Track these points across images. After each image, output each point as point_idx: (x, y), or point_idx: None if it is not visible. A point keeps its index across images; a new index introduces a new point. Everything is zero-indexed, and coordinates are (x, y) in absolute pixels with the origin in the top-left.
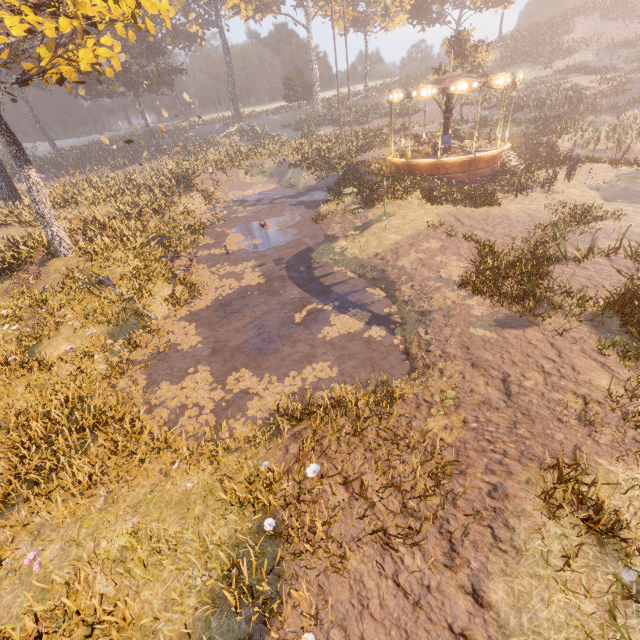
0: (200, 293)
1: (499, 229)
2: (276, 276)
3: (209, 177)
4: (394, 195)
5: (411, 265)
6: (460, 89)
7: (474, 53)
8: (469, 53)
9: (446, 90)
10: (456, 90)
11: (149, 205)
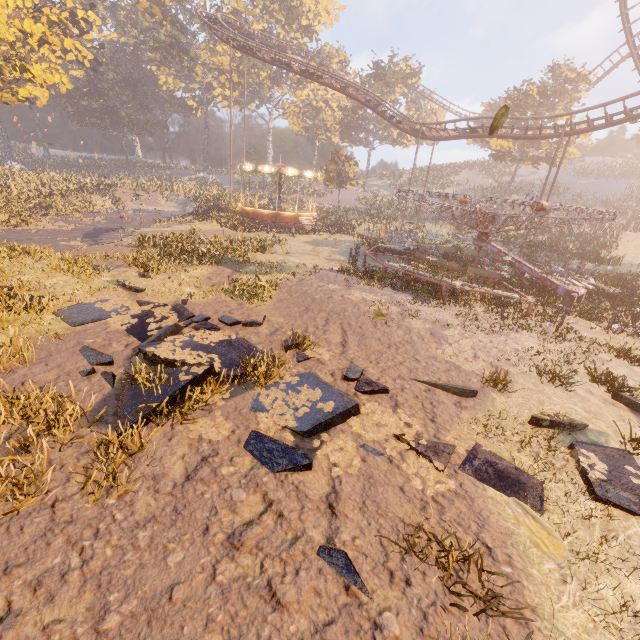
0: (27, 225)
1: (221, 236)
2: (82, 230)
3: (132, 193)
4: (204, 217)
5: (145, 234)
6: (265, 170)
7: (344, 164)
8: (339, 163)
9: (257, 168)
10: (263, 170)
11: (58, 190)
